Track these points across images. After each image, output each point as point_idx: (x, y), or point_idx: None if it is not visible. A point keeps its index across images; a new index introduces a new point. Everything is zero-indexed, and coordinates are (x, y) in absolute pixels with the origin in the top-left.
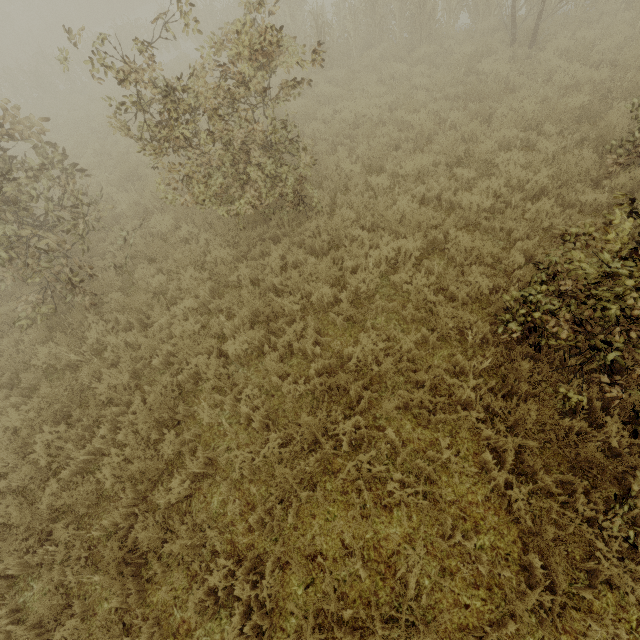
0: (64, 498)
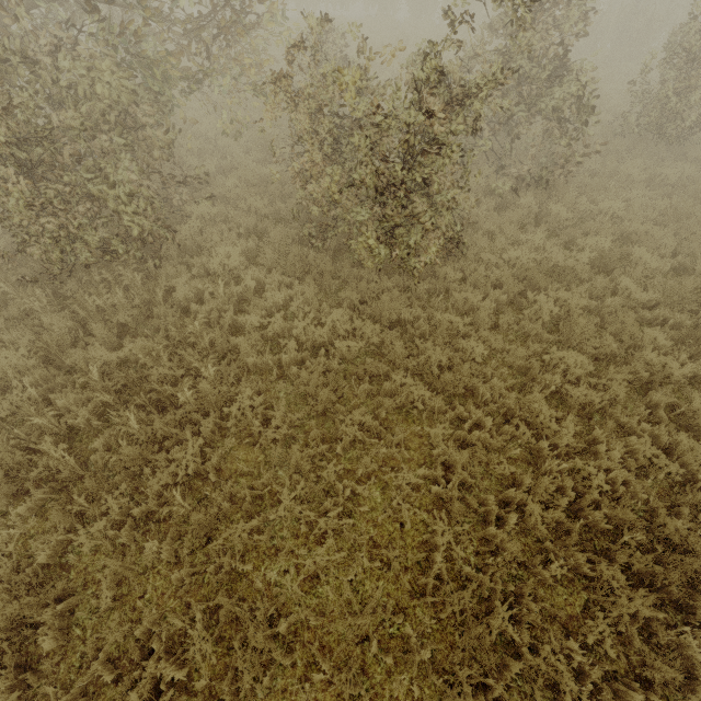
0: (698, 281)
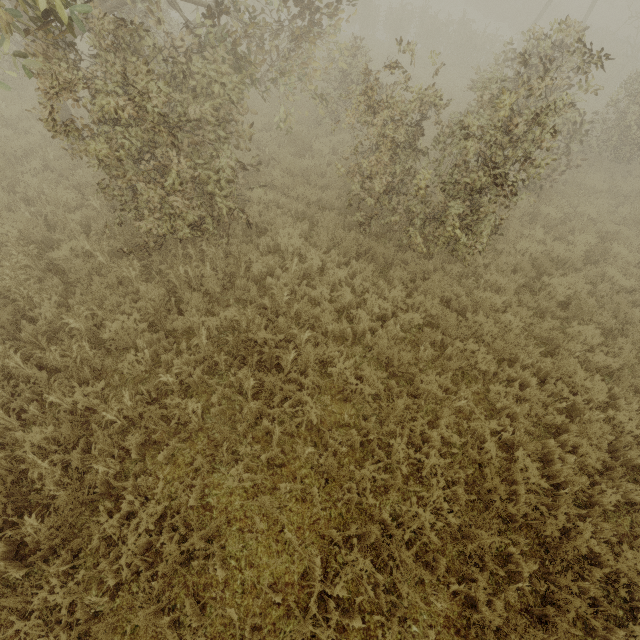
0: None
